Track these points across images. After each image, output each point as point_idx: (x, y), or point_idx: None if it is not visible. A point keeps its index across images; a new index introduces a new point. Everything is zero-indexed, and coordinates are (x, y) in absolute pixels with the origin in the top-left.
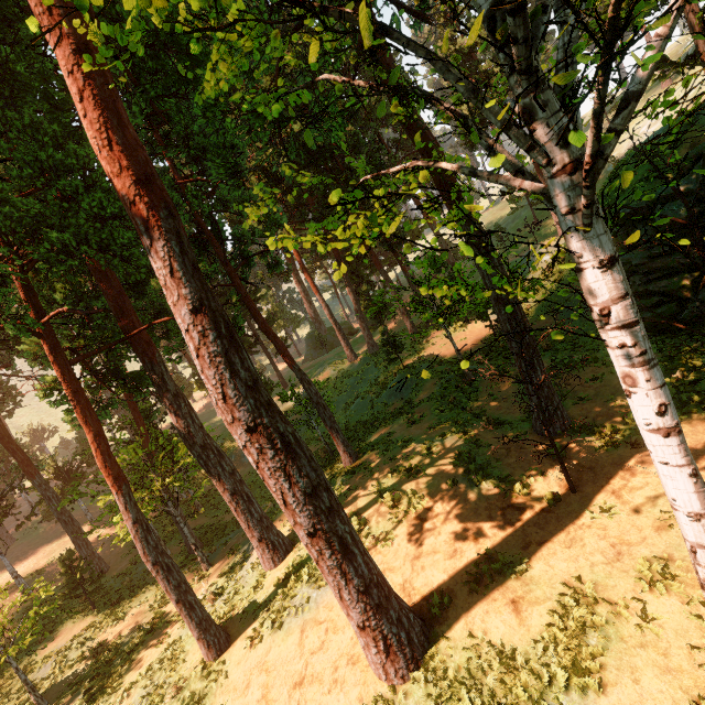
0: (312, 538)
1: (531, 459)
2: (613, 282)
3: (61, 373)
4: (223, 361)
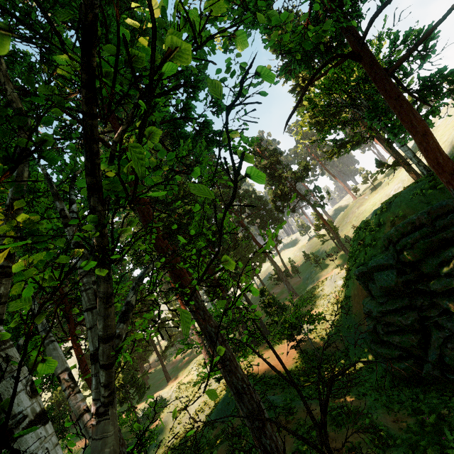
0: None
1: None
2: None
3: None
4: None
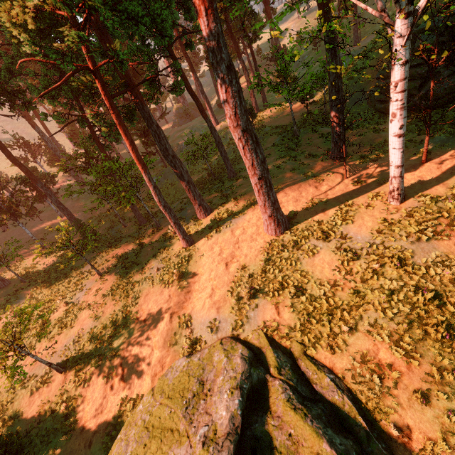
0: (260, 180)
1: (328, 169)
2: (403, 72)
3: (109, 103)
4: (237, 96)
